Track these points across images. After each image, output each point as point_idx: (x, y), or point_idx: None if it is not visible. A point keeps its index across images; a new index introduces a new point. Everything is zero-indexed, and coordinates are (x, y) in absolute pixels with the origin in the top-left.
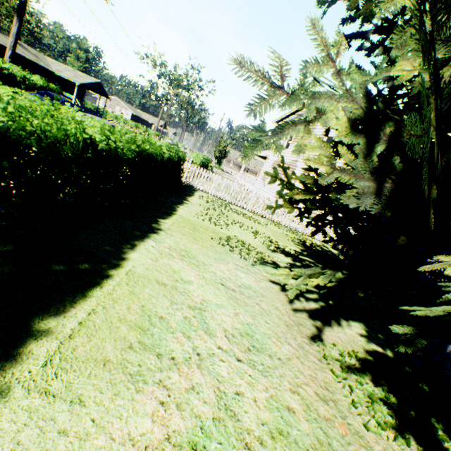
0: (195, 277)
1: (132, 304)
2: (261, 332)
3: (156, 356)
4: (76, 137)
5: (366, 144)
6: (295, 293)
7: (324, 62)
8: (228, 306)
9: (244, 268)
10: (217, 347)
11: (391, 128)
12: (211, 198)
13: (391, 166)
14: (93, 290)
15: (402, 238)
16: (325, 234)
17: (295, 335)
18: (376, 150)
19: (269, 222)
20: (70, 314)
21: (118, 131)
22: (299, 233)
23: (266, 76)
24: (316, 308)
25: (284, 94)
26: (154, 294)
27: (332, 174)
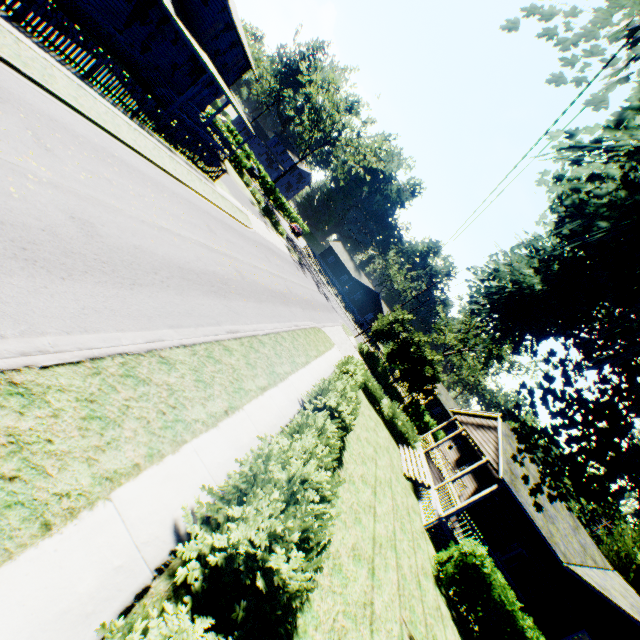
0: None
1: None
2: None
3: None
4: None
5: None
6: None
7: None
8: None
9: None
10: None
11: None
12: None
13: None
14: None
15: None
16: None
17: None
18: None
19: None
20: None
21: None
22: None
23: None
24: None
25: None
26: None
27: None
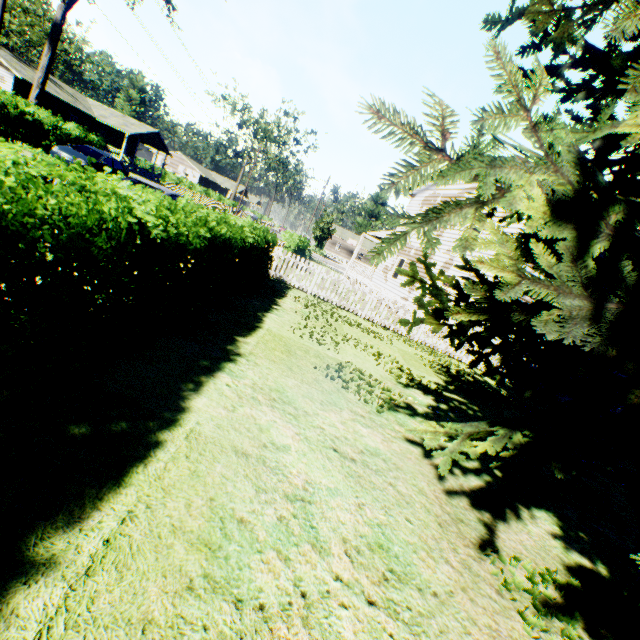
0: (293, 438)
1: (195, 496)
2: (401, 540)
3: (233, 605)
4: (116, 223)
5: (577, 240)
6: (449, 466)
7: (512, 111)
8: (347, 492)
9: (366, 417)
10: (333, 578)
11: (619, 216)
12: (310, 300)
13: (617, 276)
14: (131, 472)
15: (637, 393)
16: (489, 366)
17: (454, 542)
18: (593, 249)
19: (395, 336)
20: (90, 524)
21: (181, 207)
22: (438, 353)
23: (417, 132)
24: (479, 487)
25: (445, 159)
26: (230, 475)
27: (519, 285)
